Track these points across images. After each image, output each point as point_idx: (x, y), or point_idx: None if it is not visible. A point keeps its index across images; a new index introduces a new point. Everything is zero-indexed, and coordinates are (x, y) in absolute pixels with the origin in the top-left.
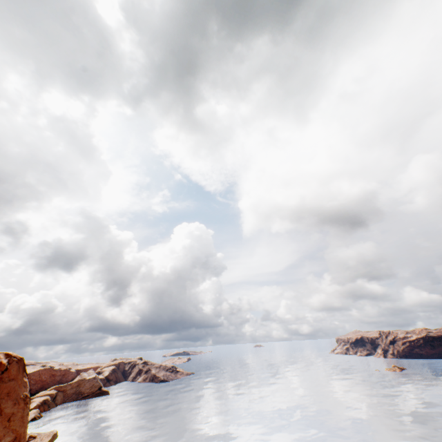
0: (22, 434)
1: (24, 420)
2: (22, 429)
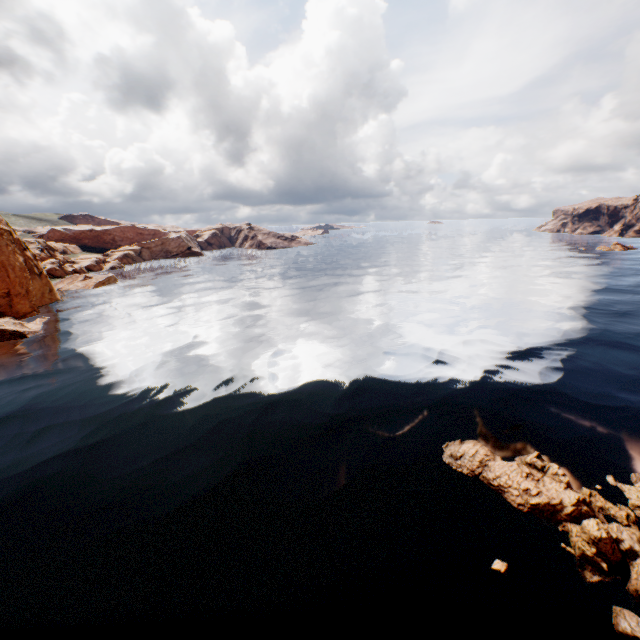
0: (5, 262)
1: (3, 251)
2: (3, 258)
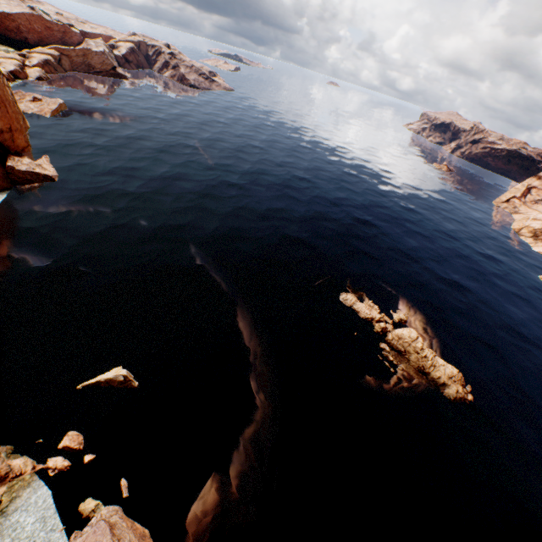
0: (3, 98)
1: None
2: None
